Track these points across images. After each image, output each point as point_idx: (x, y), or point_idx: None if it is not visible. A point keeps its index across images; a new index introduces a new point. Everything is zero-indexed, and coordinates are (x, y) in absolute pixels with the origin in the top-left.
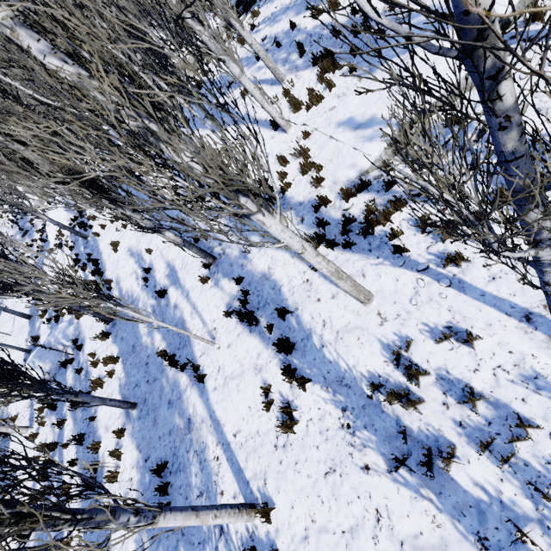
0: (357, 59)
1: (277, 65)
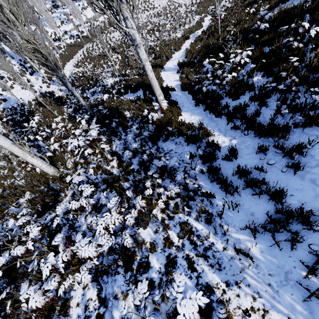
0: (67, 24)
1: (56, 20)
